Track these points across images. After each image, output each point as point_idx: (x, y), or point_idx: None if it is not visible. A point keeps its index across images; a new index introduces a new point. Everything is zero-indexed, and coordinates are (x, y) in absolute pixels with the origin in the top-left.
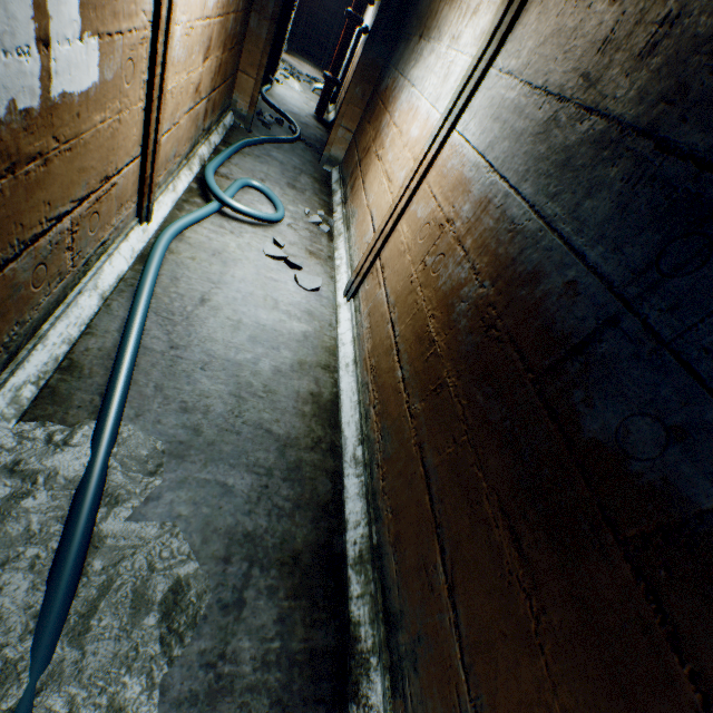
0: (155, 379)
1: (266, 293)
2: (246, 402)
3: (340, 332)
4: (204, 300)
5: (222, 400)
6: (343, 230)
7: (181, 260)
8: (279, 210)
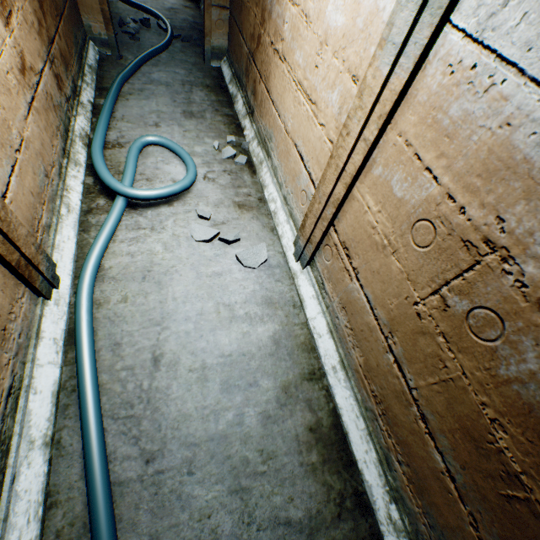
0: (145, 528)
1: (216, 301)
2: (251, 493)
3: (309, 316)
4: (156, 358)
5: (225, 509)
6: (262, 155)
7: (112, 310)
8: (187, 166)
